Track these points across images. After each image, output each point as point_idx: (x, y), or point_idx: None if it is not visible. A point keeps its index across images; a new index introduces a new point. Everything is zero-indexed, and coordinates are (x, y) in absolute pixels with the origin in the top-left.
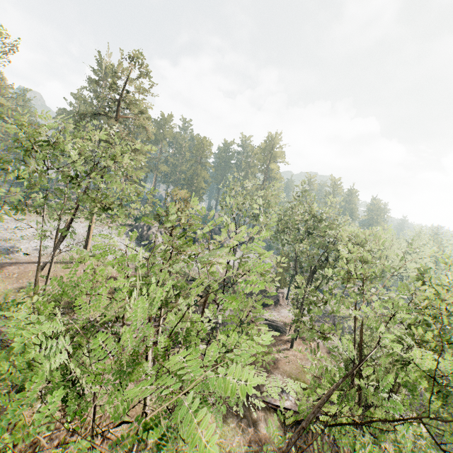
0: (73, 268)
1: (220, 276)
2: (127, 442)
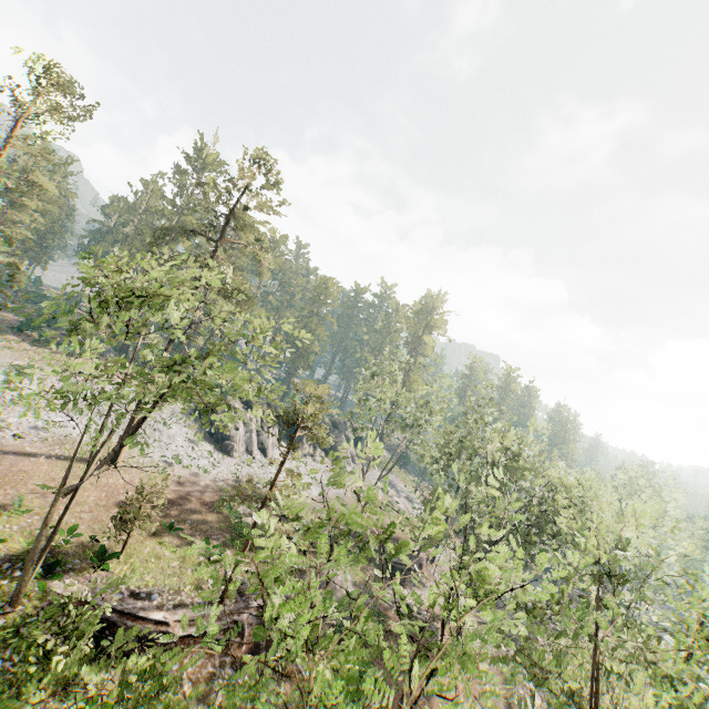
0: (339, 708)
1: None
2: None
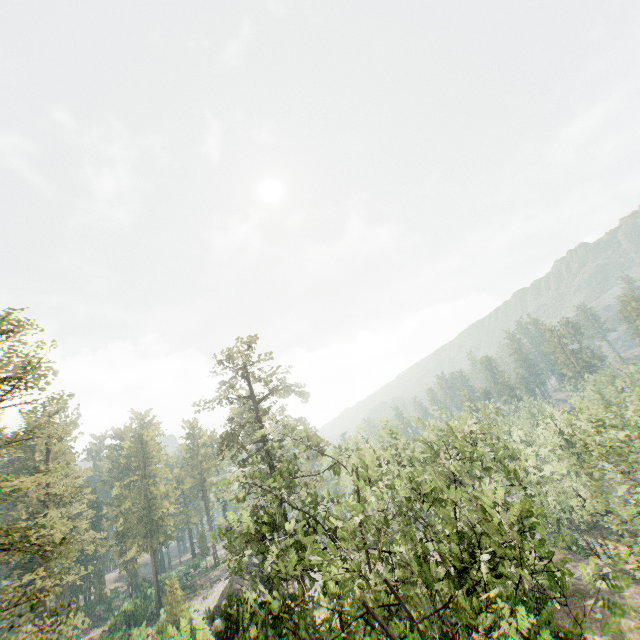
0: None
1: None
2: None
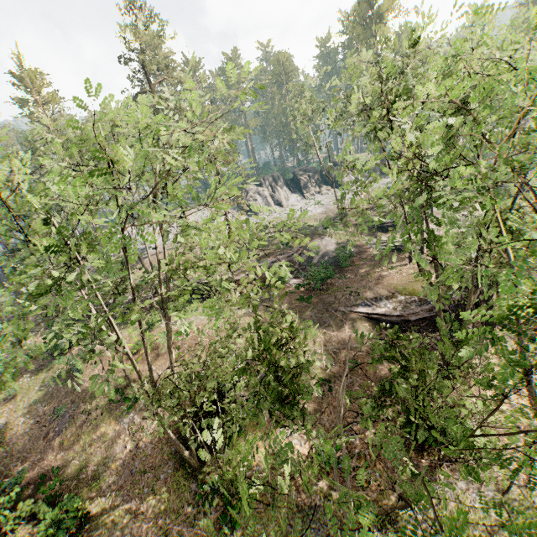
0: None
1: (330, 215)
2: None
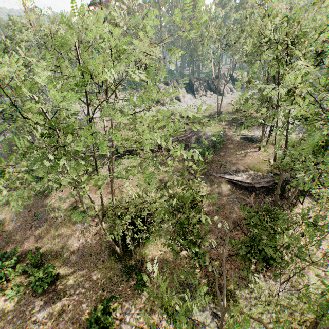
0: None
1: (211, 112)
2: (139, 188)
